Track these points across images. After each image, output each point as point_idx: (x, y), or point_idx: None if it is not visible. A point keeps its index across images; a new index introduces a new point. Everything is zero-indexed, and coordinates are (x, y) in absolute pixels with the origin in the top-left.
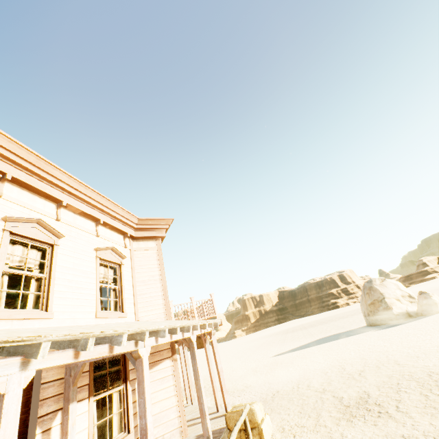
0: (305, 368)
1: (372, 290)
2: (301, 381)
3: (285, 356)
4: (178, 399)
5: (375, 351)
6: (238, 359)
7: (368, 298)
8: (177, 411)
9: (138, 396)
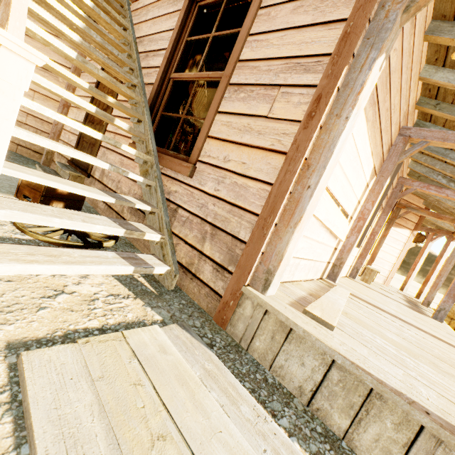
0: None
1: None
2: None
3: None
4: (396, 261)
5: None
6: None
7: None
8: (390, 267)
9: None
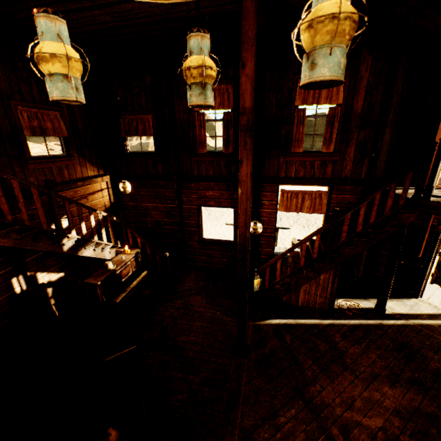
0: None
1: None
2: None
3: None
4: None
5: None
6: None
7: None
8: None
9: None
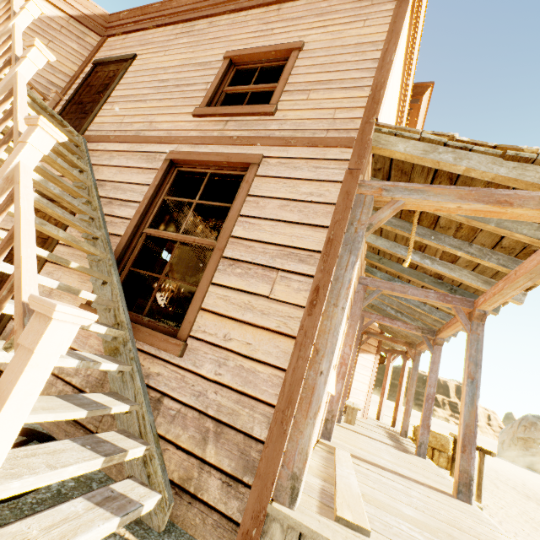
0: None
1: (534, 427)
2: None
3: None
4: (369, 389)
5: (531, 480)
6: None
7: (522, 431)
8: (365, 397)
9: (431, 371)
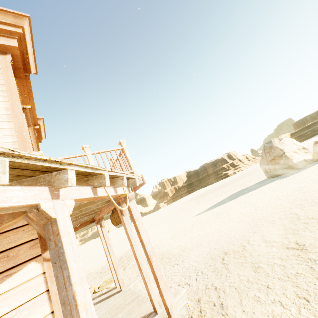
0: (238, 220)
1: (272, 148)
2: (248, 236)
3: (208, 213)
4: None
5: (311, 191)
6: (165, 222)
7: (269, 155)
8: None
9: None
